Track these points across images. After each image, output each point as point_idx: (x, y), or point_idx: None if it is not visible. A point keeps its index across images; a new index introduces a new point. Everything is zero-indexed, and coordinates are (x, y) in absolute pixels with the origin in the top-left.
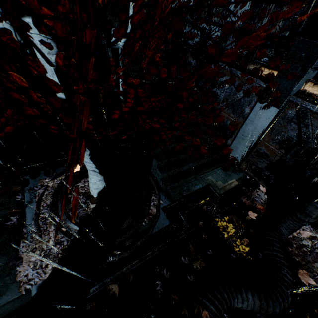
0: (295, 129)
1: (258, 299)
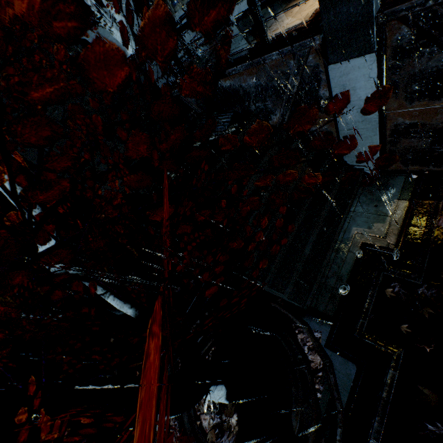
0: (438, 53)
1: None
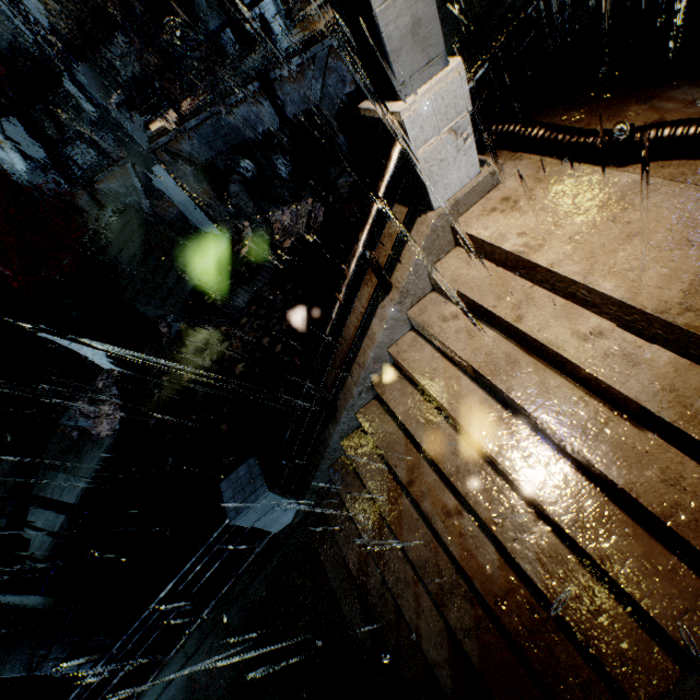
0: (184, 163)
1: (245, 286)
